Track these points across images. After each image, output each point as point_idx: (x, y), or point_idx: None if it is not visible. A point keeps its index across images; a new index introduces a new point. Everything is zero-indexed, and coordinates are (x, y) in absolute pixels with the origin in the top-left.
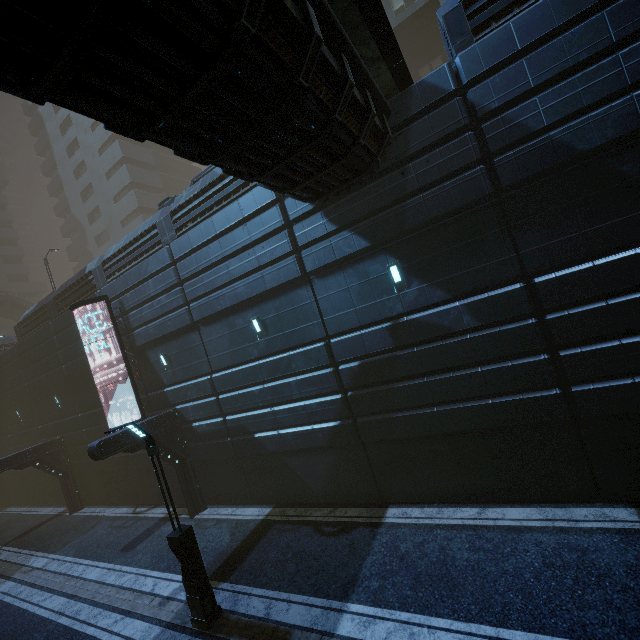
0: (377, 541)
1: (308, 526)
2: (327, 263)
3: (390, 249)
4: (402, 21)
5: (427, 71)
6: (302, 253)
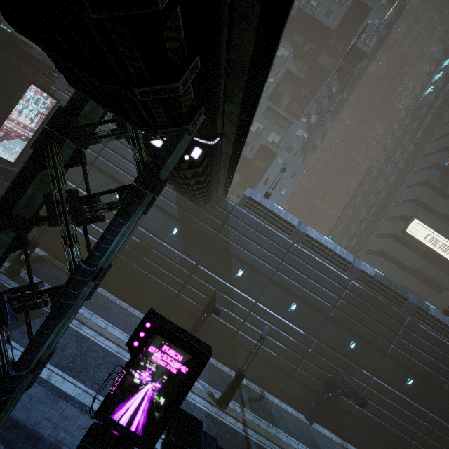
0: None
1: (64, 272)
2: (163, 207)
3: (181, 224)
4: (265, 145)
5: (258, 163)
6: (159, 196)
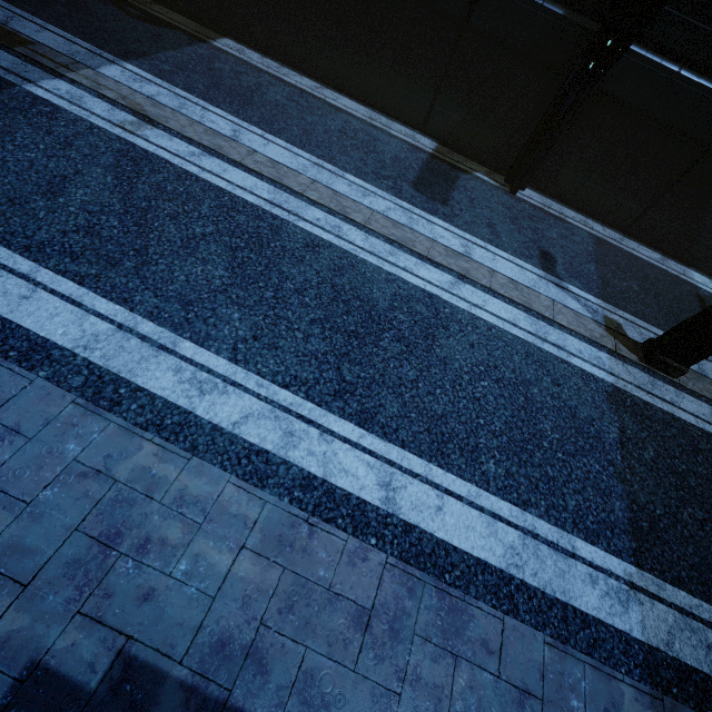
0: (192, 48)
1: None
2: None
3: None
4: None
5: None
6: None
